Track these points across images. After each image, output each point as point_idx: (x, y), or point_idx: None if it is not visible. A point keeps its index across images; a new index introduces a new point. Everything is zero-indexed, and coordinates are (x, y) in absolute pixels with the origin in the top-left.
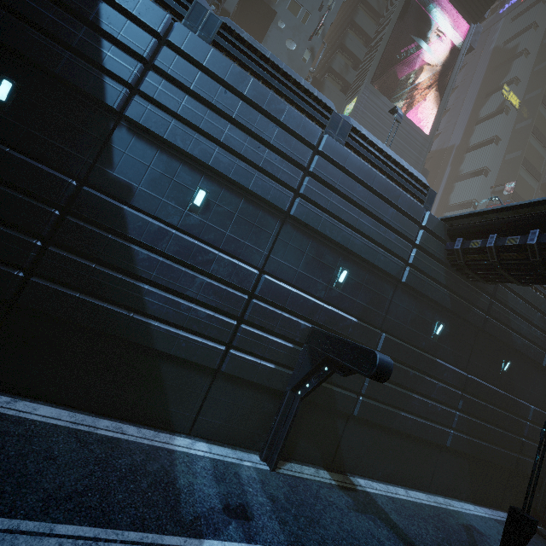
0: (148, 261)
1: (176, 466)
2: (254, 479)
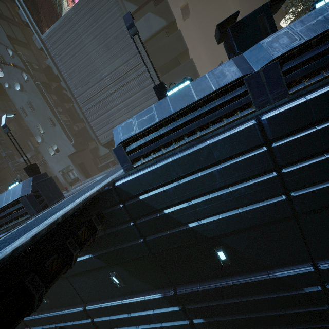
0: None
1: None
2: None
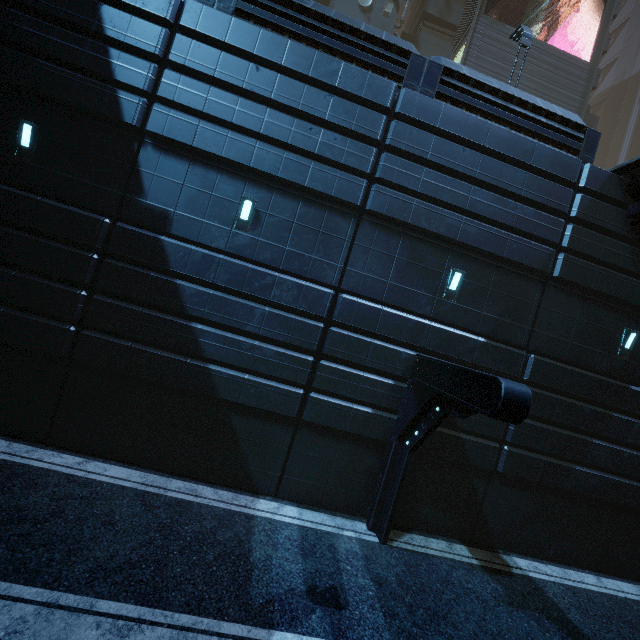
0: (196, 296)
1: (253, 535)
2: (355, 554)
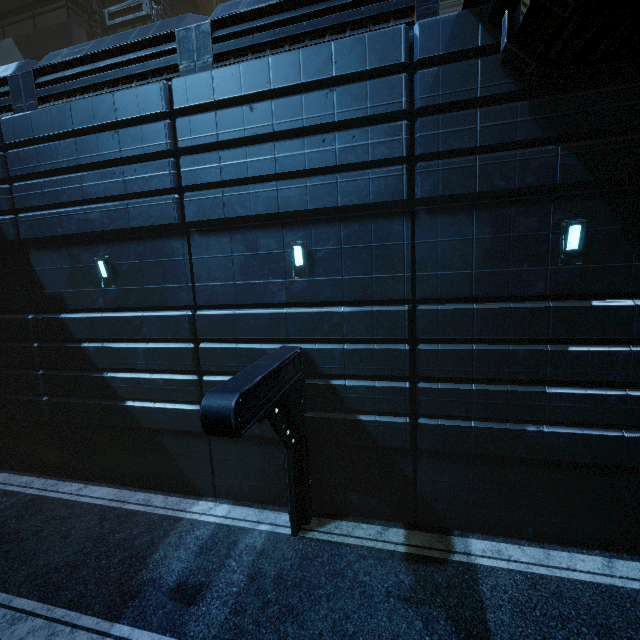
0: (98, 352)
1: (167, 537)
2: (253, 549)
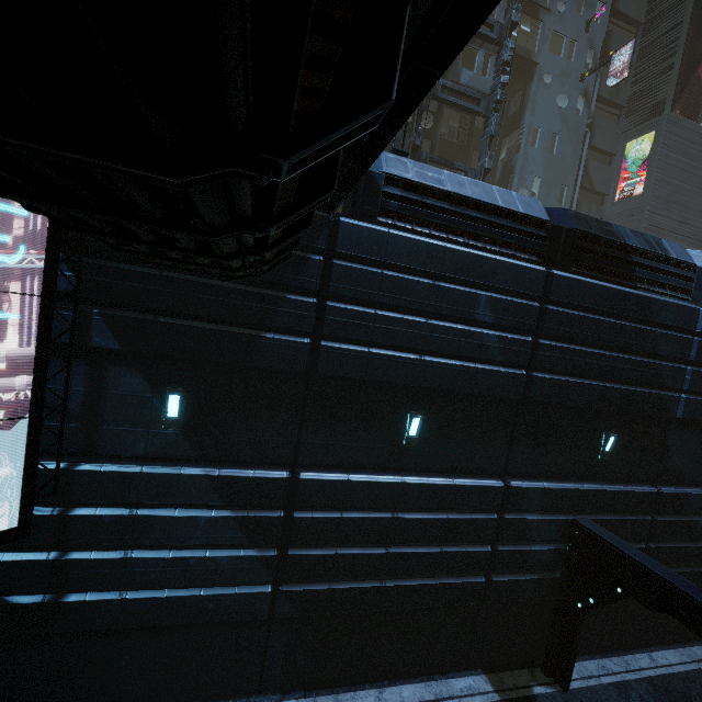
0: None
1: None
2: None
